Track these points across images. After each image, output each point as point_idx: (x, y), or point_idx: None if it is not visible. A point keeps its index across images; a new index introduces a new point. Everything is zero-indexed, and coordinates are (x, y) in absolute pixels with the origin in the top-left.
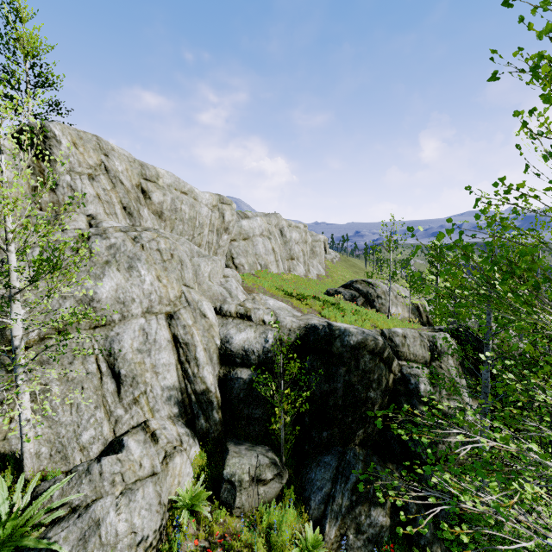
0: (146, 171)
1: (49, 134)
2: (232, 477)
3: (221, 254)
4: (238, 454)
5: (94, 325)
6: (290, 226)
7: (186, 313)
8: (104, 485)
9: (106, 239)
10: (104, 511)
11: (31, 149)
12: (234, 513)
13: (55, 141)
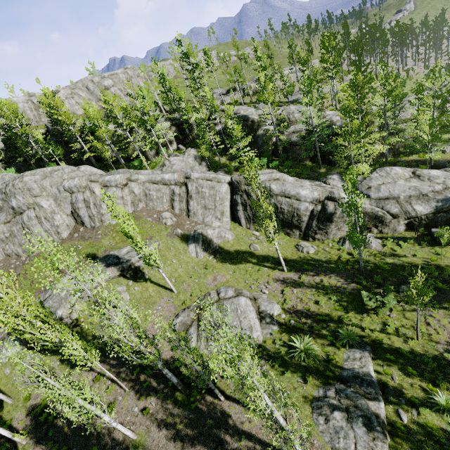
0: None
1: None
2: None
3: (44, 117)
4: None
5: None
6: (104, 78)
7: None
8: None
9: None
10: None
11: None
12: None
13: None
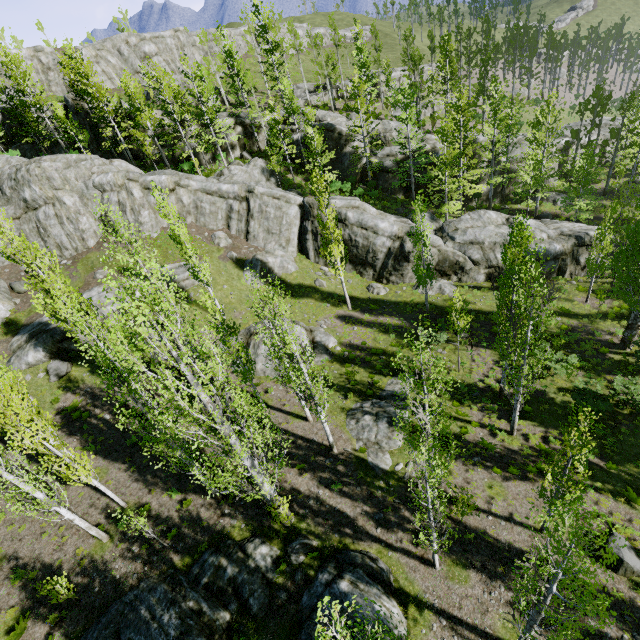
0: None
1: None
2: None
3: (55, 86)
4: None
5: None
6: (144, 40)
7: None
8: None
9: None
10: None
11: None
12: None
13: None
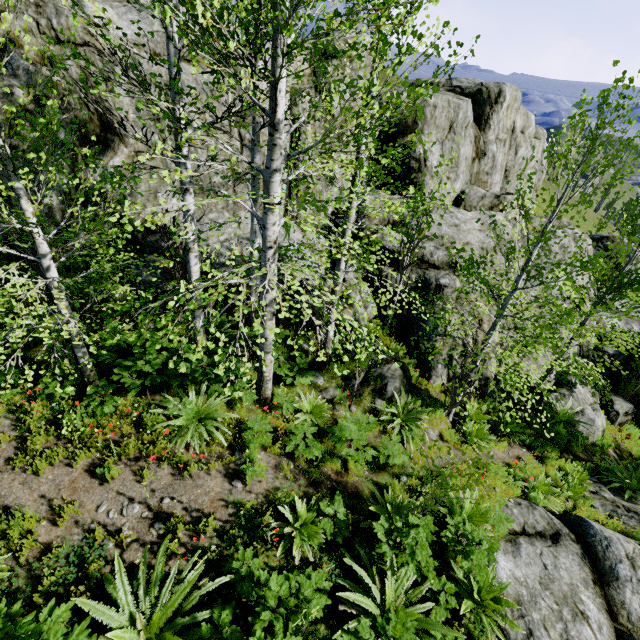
0: (527, 122)
1: (500, 100)
2: (618, 410)
3: None
4: (615, 398)
5: (539, 305)
6: None
7: (587, 303)
8: (581, 403)
9: (557, 238)
10: (593, 416)
11: (473, 112)
12: (614, 425)
13: (500, 106)
